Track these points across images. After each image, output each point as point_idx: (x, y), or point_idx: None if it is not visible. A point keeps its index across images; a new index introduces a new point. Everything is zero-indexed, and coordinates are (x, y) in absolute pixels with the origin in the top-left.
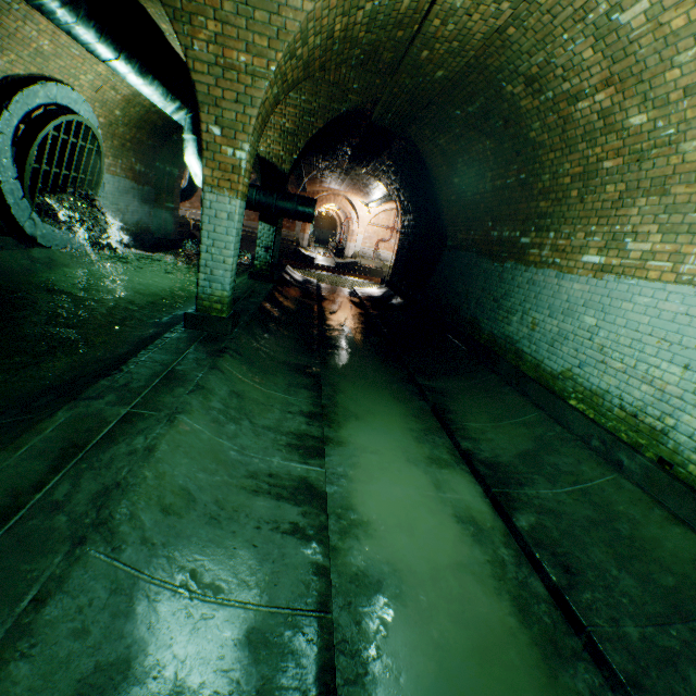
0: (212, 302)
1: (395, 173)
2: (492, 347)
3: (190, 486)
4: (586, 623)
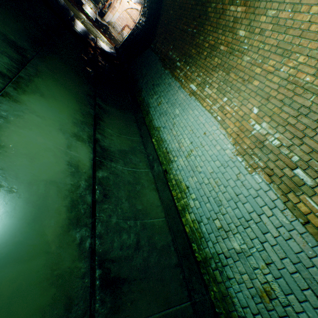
0: None
1: None
2: (141, 105)
3: None
4: (97, 215)
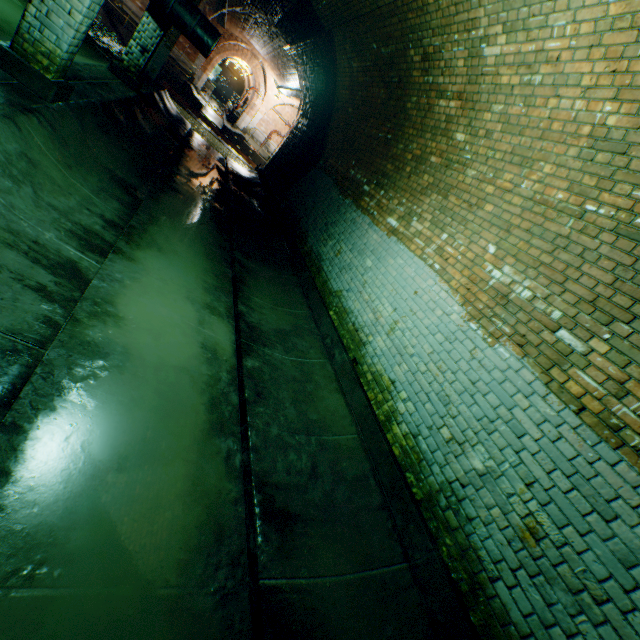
0: (38, 52)
1: (311, 70)
2: (306, 258)
3: None
4: (250, 420)
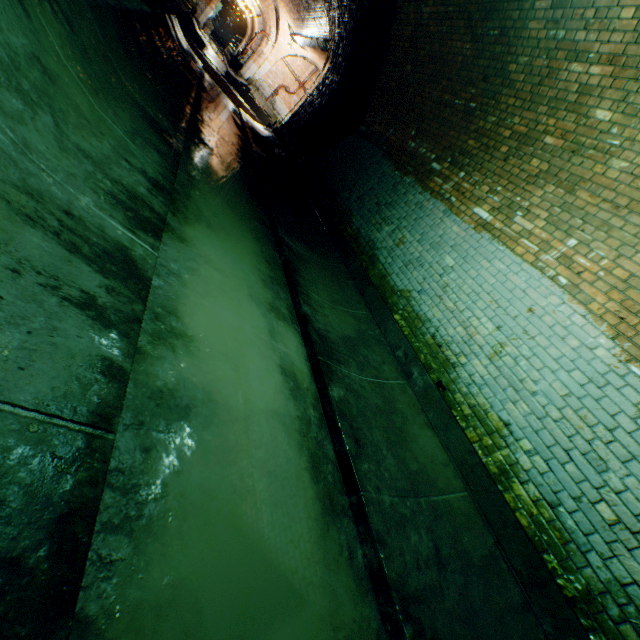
0: None
1: (352, 14)
2: (352, 243)
3: None
4: (362, 489)
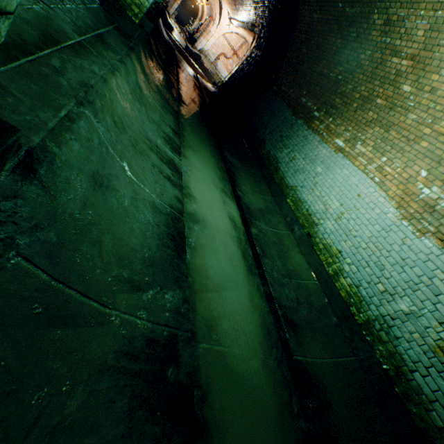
0: (133, 3)
1: (270, 12)
2: (265, 159)
3: (123, 121)
4: (264, 267)
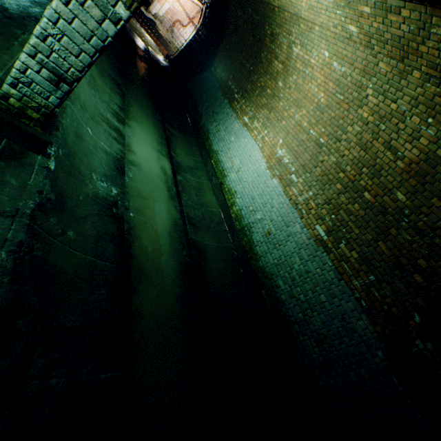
0: None
1: None
2: (201, 131)
3: (86, 104)
4: (182, 197)
